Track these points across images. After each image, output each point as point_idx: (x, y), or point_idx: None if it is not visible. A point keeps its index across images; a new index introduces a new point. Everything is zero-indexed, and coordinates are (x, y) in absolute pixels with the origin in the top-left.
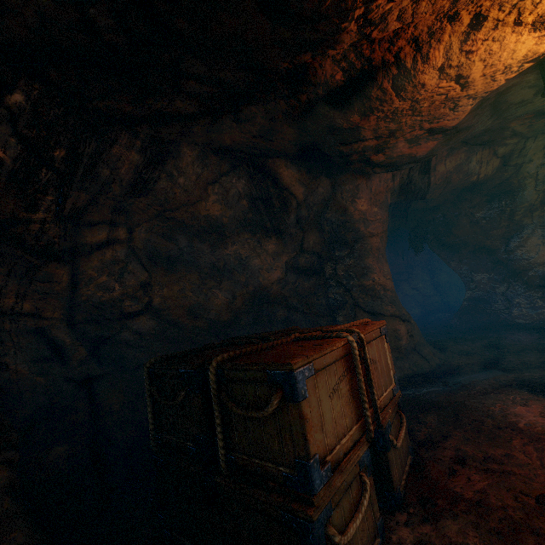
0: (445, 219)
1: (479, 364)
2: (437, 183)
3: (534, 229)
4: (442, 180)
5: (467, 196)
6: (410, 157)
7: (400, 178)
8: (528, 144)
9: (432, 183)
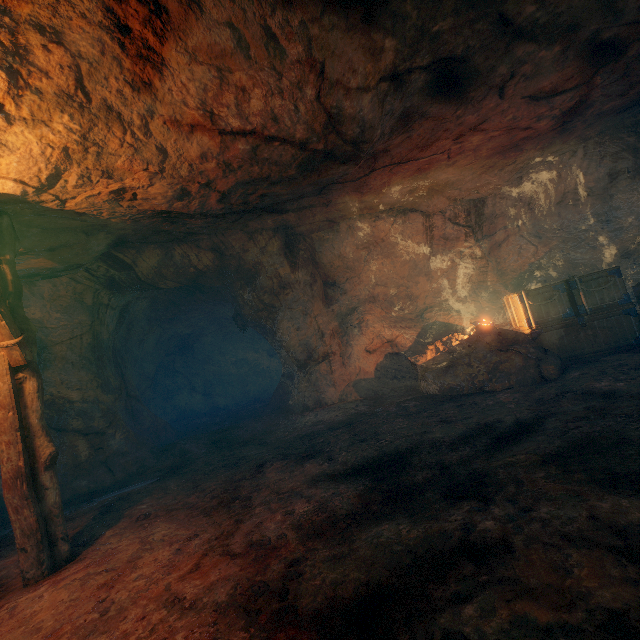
0: (236, 298)
1: (168, 469)
2: (149, 278)
3: (285, 311)
4: (153, 275)
5: (230, 278)
6: (42, 269)
7: (87, 279)
8: (222, 238)
9: (143, 278)
